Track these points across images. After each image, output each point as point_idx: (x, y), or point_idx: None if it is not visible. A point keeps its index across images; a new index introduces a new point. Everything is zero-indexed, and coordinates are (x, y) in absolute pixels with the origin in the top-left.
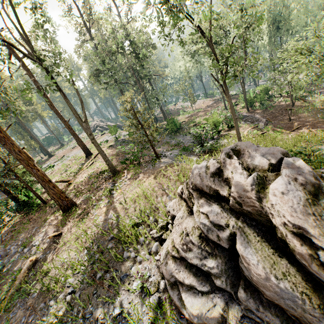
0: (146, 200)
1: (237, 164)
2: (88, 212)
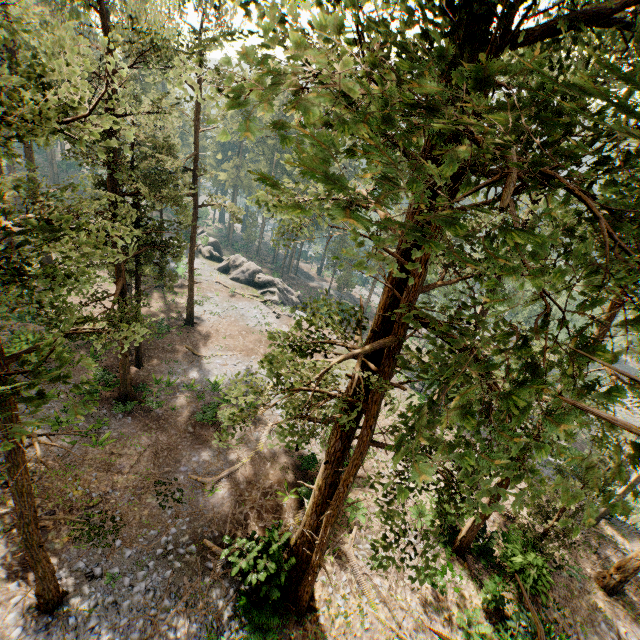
0: None
1: None
2: None
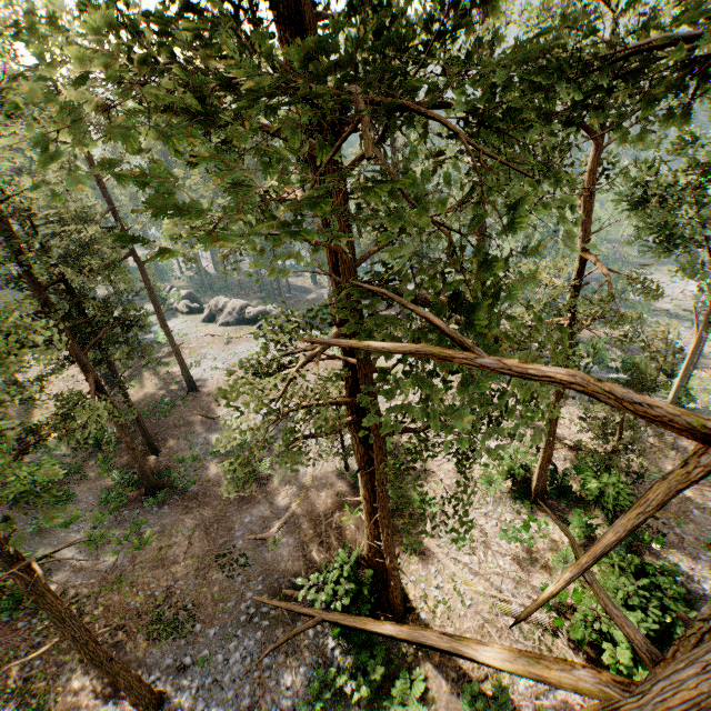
0: None
1: None
2: None
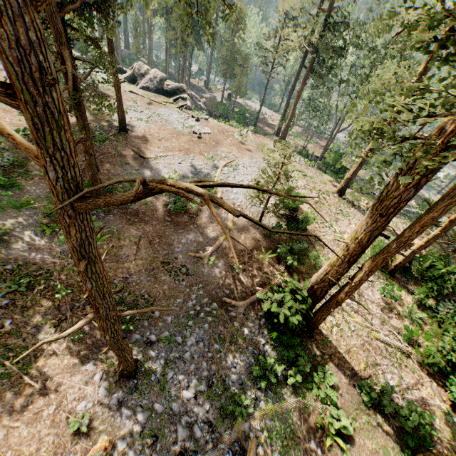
0: None
1: None
2: None
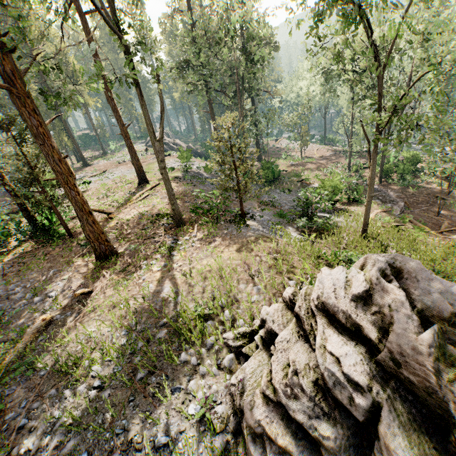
0: (221, 282)
1: (402, 298)
2: (133, 272)
